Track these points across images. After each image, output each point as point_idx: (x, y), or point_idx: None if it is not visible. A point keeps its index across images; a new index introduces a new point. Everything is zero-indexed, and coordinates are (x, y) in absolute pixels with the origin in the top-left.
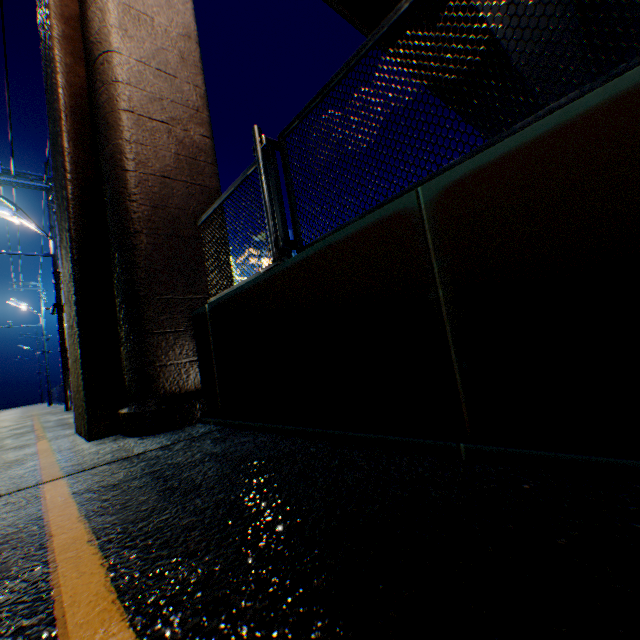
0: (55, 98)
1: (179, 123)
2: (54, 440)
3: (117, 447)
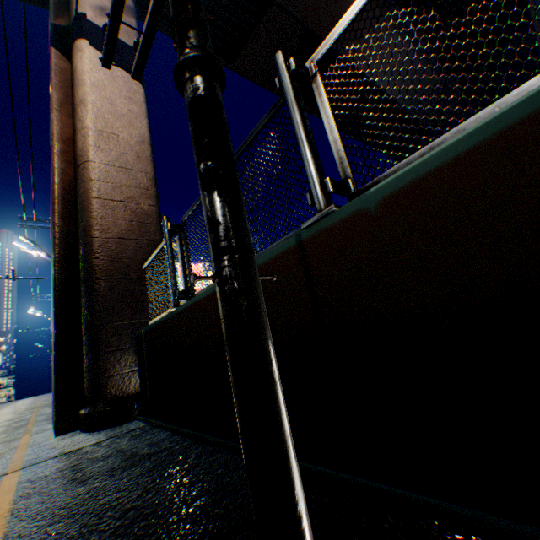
0: (53, 190)
1: (133, 199)
2: (35, 434)
3: (69, 442)
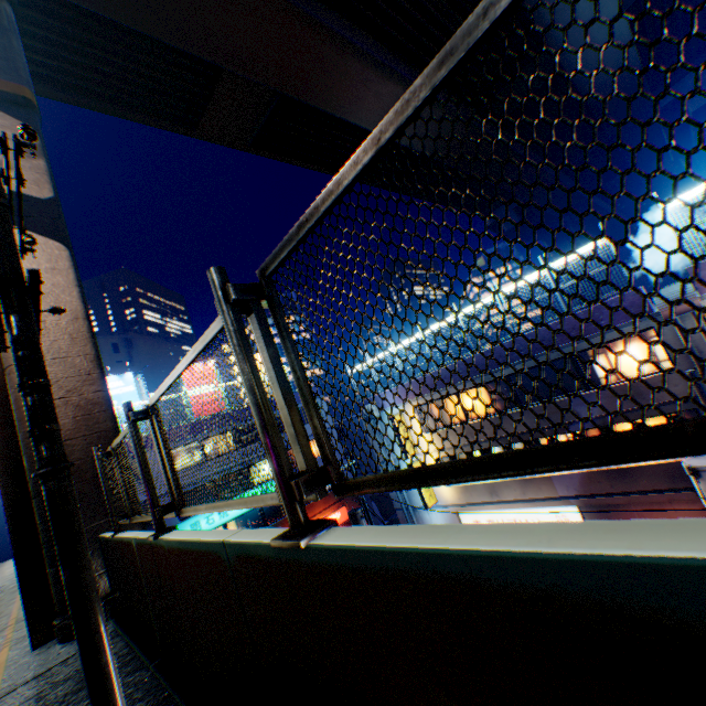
0: None
1: (75, 391)
2: (14, 647)
3: (43, 660)
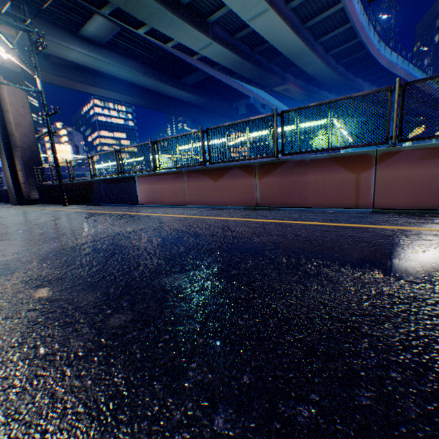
0: None
1: None
2: None
3: None
